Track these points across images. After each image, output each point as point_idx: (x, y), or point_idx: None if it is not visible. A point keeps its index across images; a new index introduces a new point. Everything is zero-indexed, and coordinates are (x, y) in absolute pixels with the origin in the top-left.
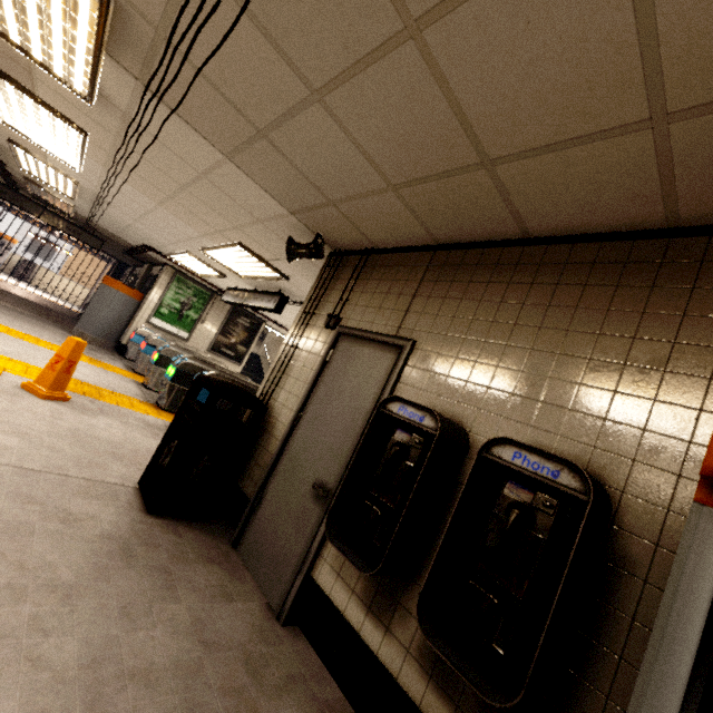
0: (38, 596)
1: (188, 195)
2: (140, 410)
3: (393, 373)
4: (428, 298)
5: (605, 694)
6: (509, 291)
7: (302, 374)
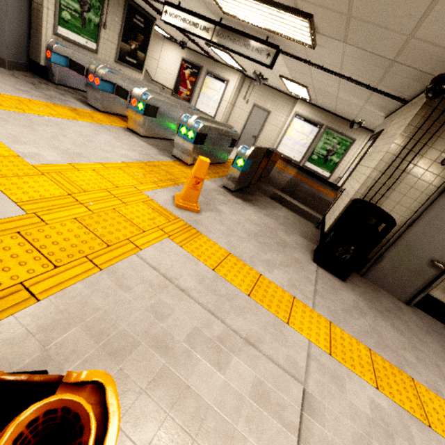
0: (419, 355)
1: None
2: None
3: None
4: None
5: None
6: None
7: (411, 193)
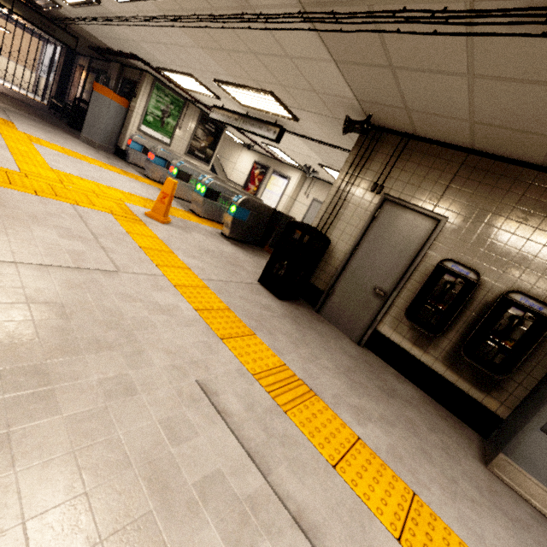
0: (300, 345)
1: (252, 57)
2: (194, 220)
3: (432, 236)
4: (460, 189)
5: (527, 373)
6: (521, 201)
7: (352, 221)
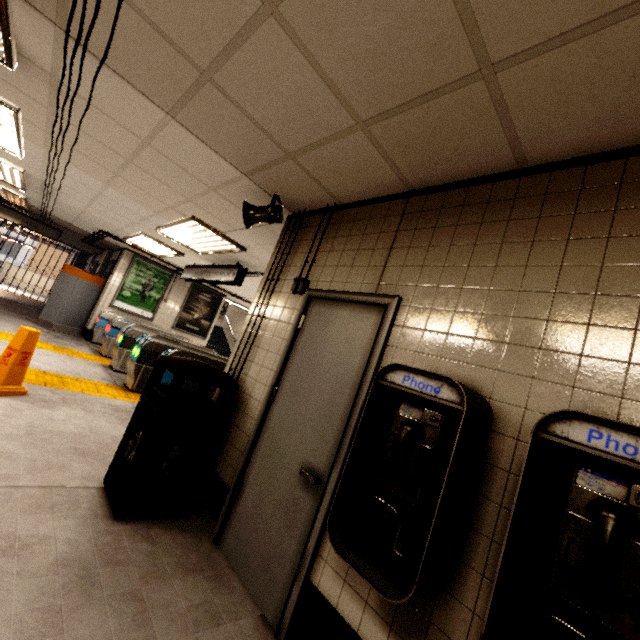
0: None
1: (135, 169)
2: (107, 394)
3: (380, 336)
4: (408, 248)
5: None
6: (511, 229)
7: (273, 345)
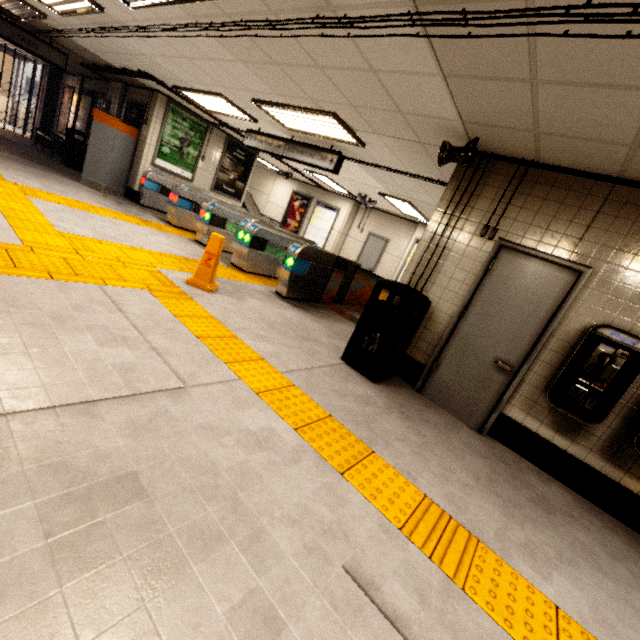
0: (425, 454)
1: (316, 72)
2: (241, 279)
3: (573, 293)
4: (606, 231)
5: None
6: None
7: (457, 275)
